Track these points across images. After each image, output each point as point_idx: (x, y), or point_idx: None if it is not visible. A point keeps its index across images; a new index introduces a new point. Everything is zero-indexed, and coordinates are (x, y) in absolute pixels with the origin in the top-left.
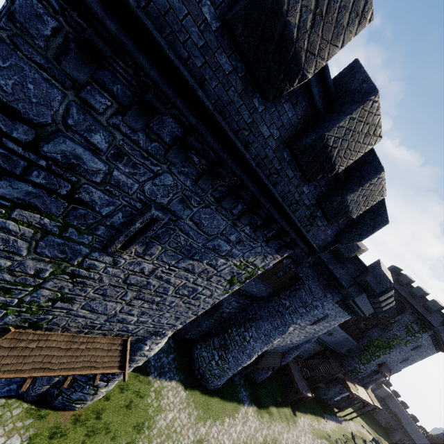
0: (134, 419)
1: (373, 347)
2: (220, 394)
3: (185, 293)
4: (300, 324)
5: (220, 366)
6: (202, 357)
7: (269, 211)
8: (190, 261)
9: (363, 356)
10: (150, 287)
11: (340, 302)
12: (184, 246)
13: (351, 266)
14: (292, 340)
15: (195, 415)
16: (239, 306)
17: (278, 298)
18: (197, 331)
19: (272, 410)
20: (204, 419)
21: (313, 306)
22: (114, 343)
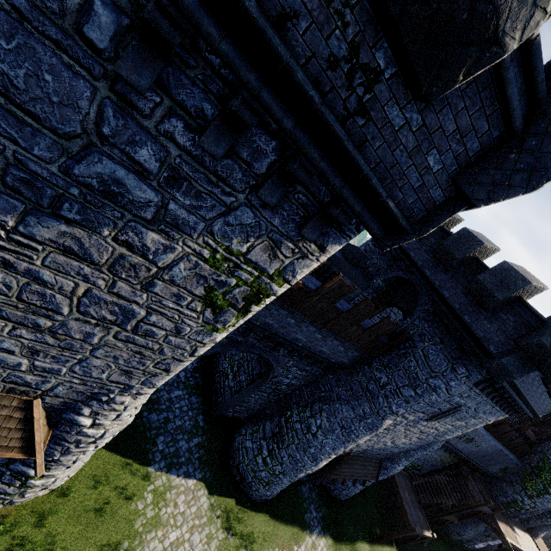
0: (104, 533)
1: (550, 472)
2: (272, 510)
3: (108, 317)
4: (406, 416)
5: (269, 467)
6: (245, 449)
7: (182, 6)
8: (61, 226)
9: (531, 484)
10: (1, 288)
11: (483, 384)
12: (4, 167)
13: (509, 318)
14: (395, 442)
15: (220, 540)
16: (306, 376)
17: (368, 368)
18: (242, 407)
19: (362, 547)
20: (235, 548)
21: (429, 387)
22: (2, 405)
